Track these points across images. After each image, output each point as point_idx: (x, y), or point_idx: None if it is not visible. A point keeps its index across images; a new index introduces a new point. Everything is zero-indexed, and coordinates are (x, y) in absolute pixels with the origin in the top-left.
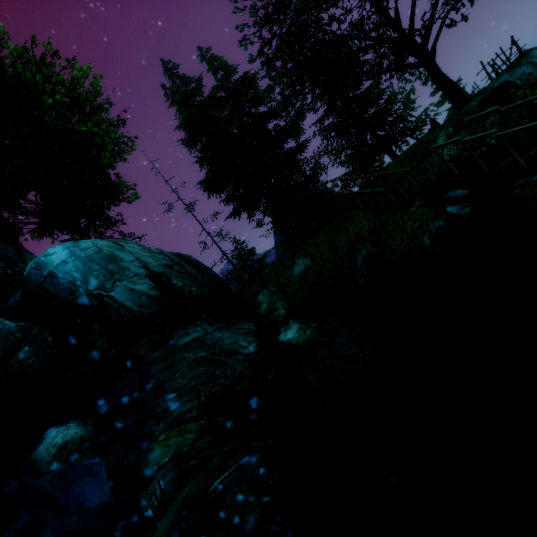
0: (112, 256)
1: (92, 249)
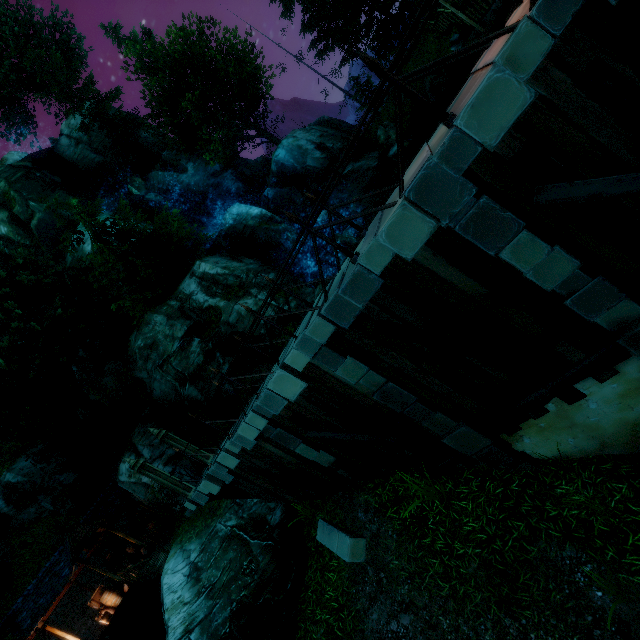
0: (297, 145)
1: (289, 146)
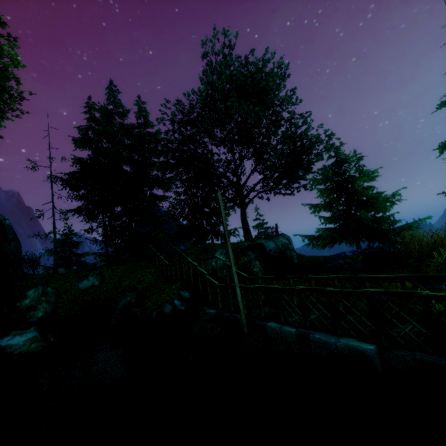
0: None
1: None
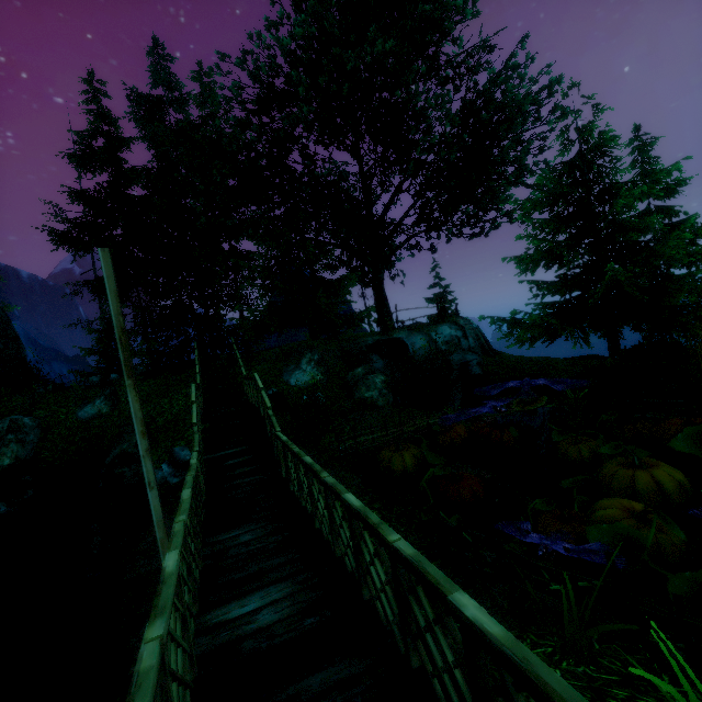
0: None
1: None
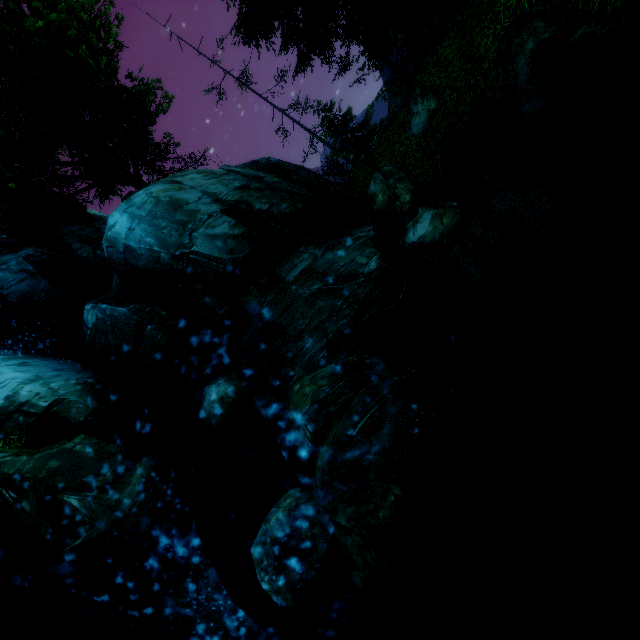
0: (174, 202)
1: (149, 202)
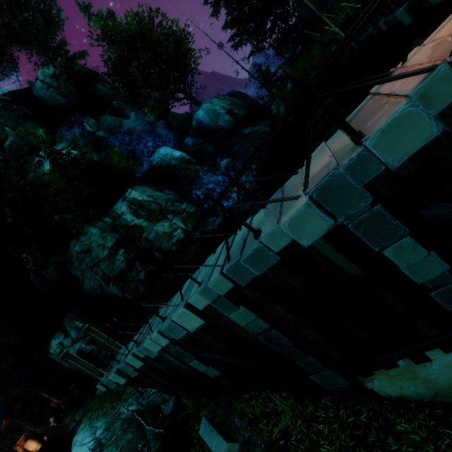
0: (213, 109)
1: (207, 109)
